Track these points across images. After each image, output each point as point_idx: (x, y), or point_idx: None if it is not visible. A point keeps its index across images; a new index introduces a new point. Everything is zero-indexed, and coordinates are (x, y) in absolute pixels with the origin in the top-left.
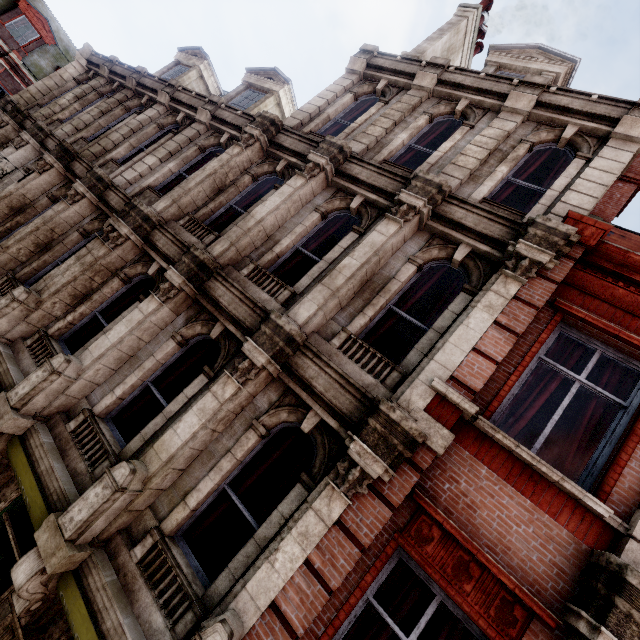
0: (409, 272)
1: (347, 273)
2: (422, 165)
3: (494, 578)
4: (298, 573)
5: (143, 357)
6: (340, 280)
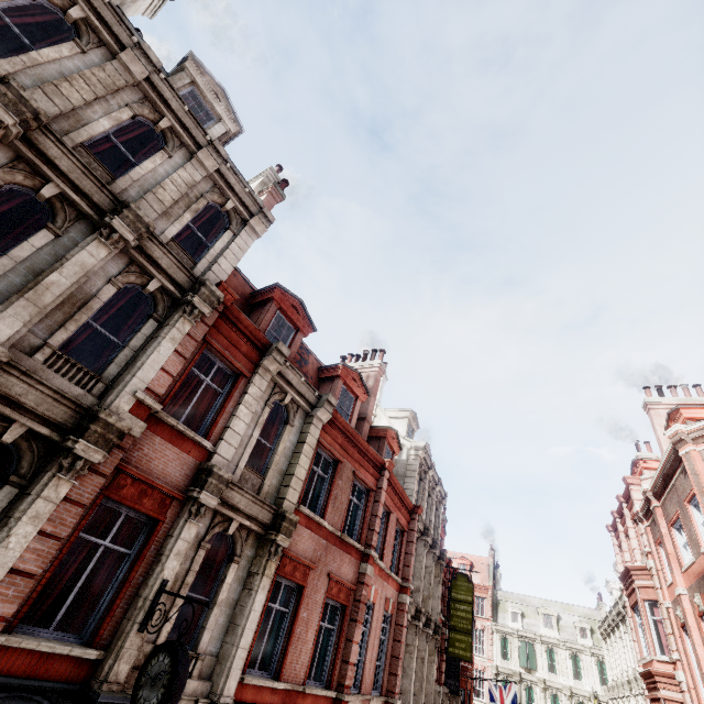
0: (111, 293)
1: (57, 291)
2: (125, 177)
3: (159, 491)
4: (33, 542)
5: None
6: (49, 298)
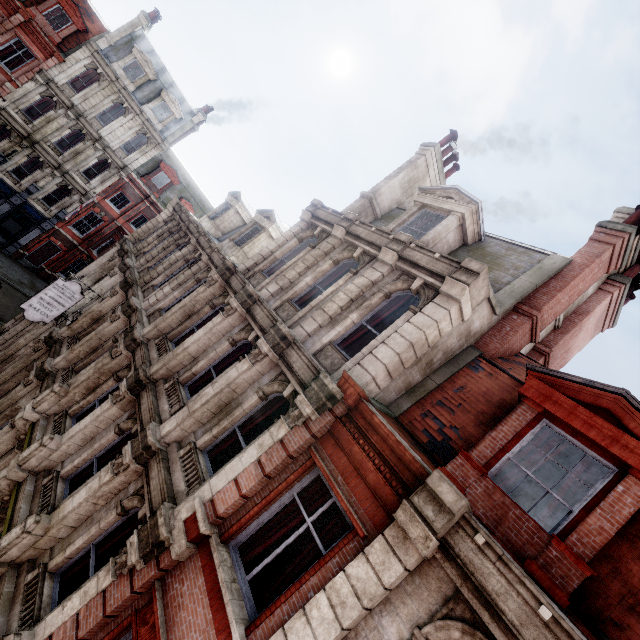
0: (252, 401)
1: (204, 400)
2: (306, 307)
3: None
4: (71, 619)
5: (98, 439)
6: (198, 405)
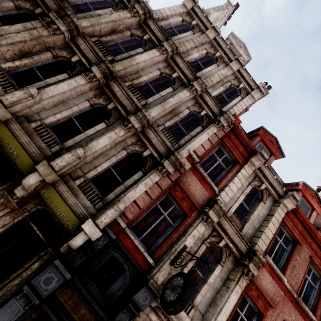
0: (187, 112)
1: (170, 104)
2: (200, 72)
3: (190, 201)
4: (143, 194)
5: (71, 104)
6: (167, 106)
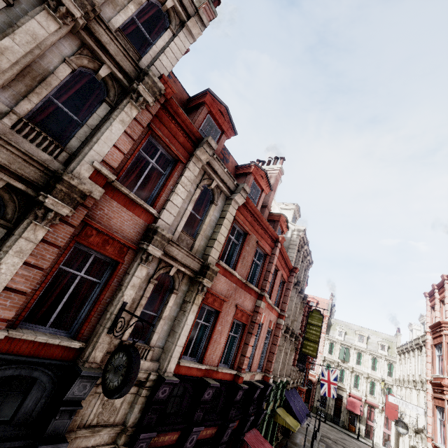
0: (66, 73)
1: (11, 58)
2: None
3: (118, 242)
4: (20, 269)
5: None
6: (5, 63)
